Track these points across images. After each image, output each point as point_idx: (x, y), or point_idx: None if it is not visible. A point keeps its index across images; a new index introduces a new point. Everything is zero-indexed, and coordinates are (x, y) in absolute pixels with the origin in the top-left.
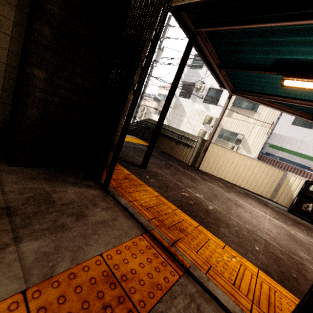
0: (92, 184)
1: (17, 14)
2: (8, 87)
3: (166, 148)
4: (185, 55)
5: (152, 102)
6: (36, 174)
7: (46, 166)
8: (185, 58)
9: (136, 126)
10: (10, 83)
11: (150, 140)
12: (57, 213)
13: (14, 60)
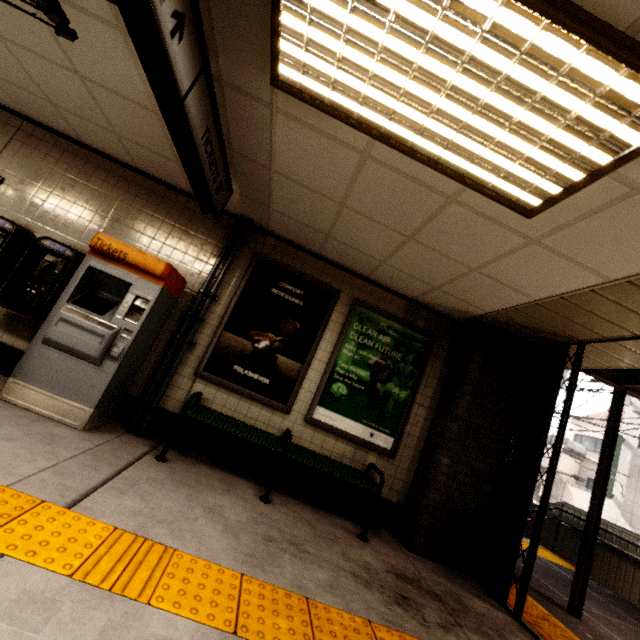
0: (496, 605)
1: (428, 412)
2: (411, 468)
3: (630, 591)
4: (611, 418)
5: (563, 457)
6: (433, 567)
7: (436, 560)
8: (613, 422)
9: (533, 515)
10: (413, 465)
11: (579, 555)
12: (476, 619)
13: (419, 446)
